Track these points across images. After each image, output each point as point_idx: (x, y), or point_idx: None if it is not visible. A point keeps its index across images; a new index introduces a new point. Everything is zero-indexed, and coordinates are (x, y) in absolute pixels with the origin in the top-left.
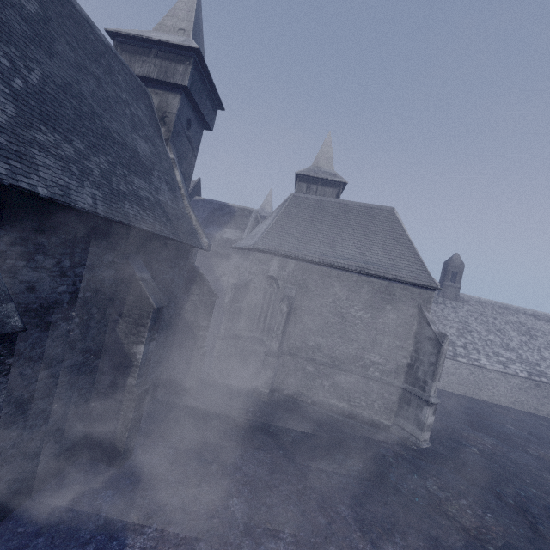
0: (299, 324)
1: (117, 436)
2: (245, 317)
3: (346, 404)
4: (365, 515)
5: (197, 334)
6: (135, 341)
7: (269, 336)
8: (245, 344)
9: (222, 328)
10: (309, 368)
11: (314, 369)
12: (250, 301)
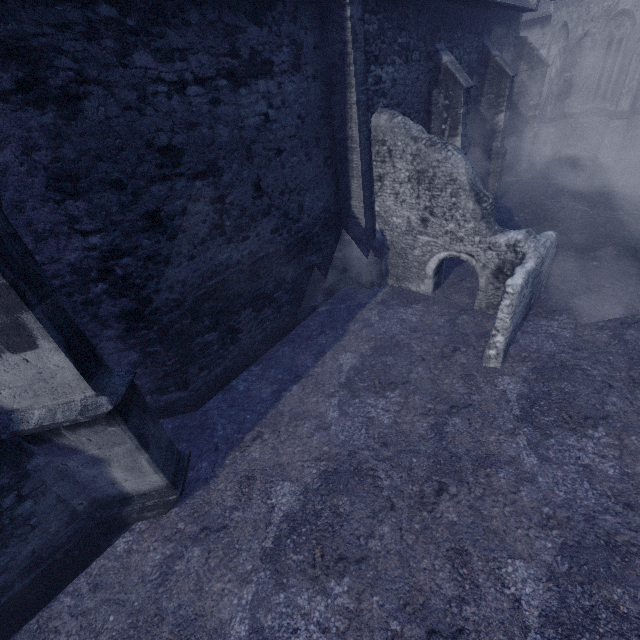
0: None
1: (489, 187)
2: (577, 88)
3: None
4: None
5: (526, 117)
6: (496, 113)
7: (614, 100)
8: (577, 121)
9: (547, 110)
10: None
11: None
12: (585, 63)
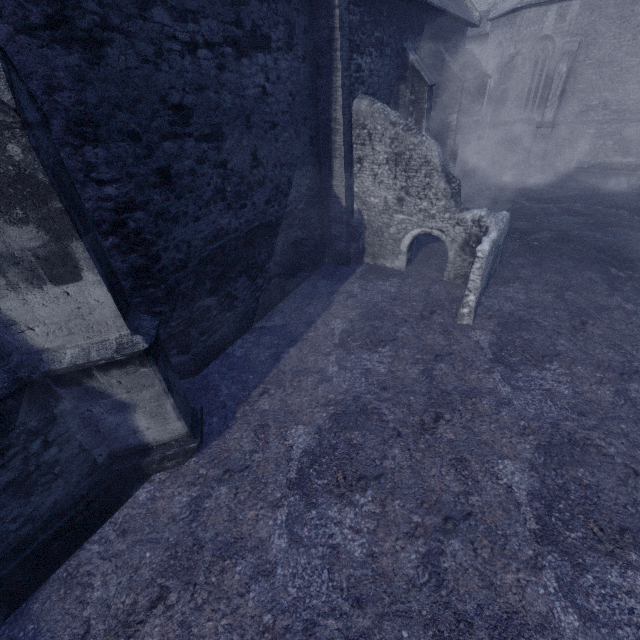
0: (580, 85)
1: None
2: (511, 100)
3: (633, 158)
4: (638, 205)
5: (471, 121)
6: (449, 113)
7: (540, 112)
8: (512, 128)
9: (488, 117)
10: (589, 131)
11: (595, 132)
12: (517, 78)
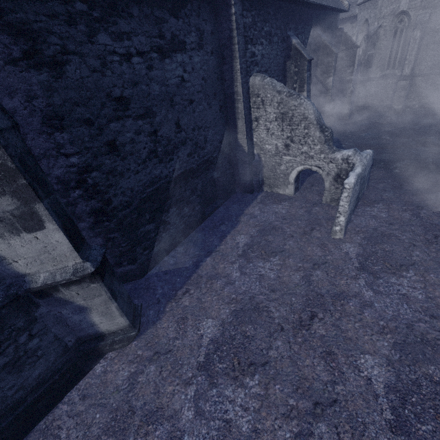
0: (432, 45)
1: None
2: (376, 61)
3: None
4: None
5: (345, 80)
6: (327, 77)
7: (400, 68)
8: (378, 82)
9: (358, 76)
10: None
11: None
12: (380, 45)
